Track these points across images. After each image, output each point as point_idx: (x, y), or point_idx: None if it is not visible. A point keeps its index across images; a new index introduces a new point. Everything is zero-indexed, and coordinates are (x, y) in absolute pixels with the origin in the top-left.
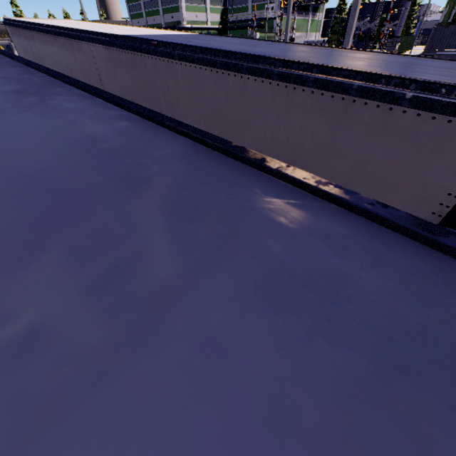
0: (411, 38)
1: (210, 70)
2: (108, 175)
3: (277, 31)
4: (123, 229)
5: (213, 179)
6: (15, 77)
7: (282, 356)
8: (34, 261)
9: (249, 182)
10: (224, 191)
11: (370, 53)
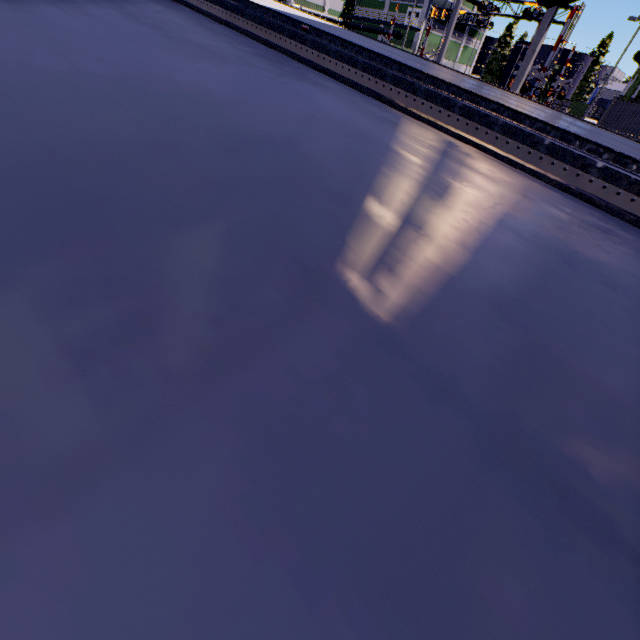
0: (583, 106)
1: (375, 82)
2: (432, 149)
3: (418, 49)
4: (476, 179)
5: (503, 171)
6: (233, 37)
7: (595, 240)
8: (446, 179)
9: (527, 179)
10: (516, 179)
11: (555, 111)
